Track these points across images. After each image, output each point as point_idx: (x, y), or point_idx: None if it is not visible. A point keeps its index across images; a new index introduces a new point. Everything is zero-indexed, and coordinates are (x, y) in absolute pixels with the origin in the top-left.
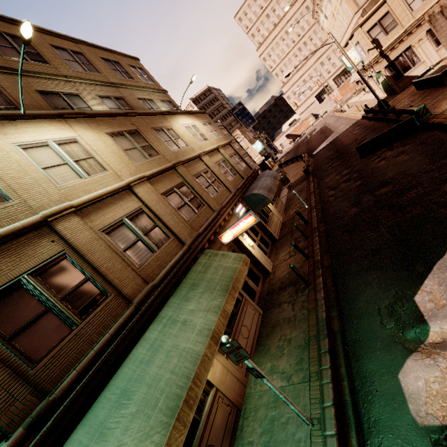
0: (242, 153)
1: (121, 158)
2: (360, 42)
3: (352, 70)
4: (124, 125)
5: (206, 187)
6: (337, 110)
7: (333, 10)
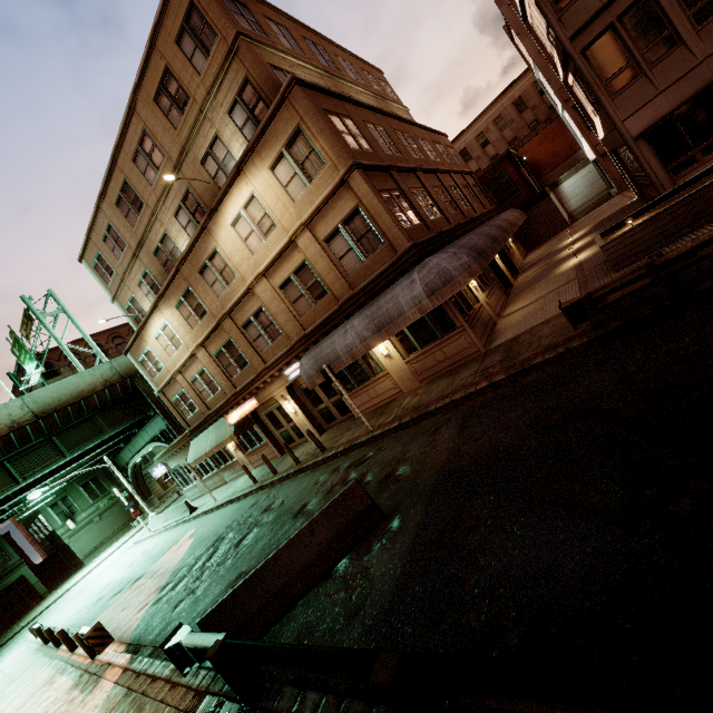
0: None
1: (186, 329)
2: None
3: None
4: (181, 286)
5: (255, 339)
6: None
7: None
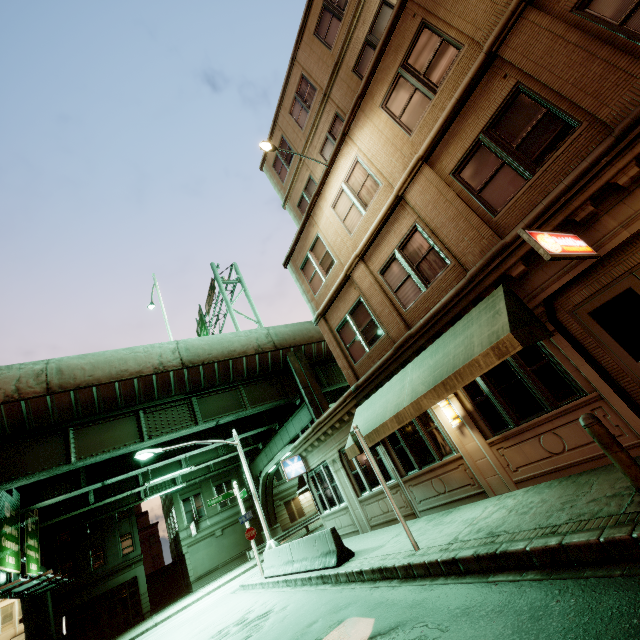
0: None
1: (394, 143)
2: None
3: None
4: (402, 41)
5: (631, 11)
6: None
7: None
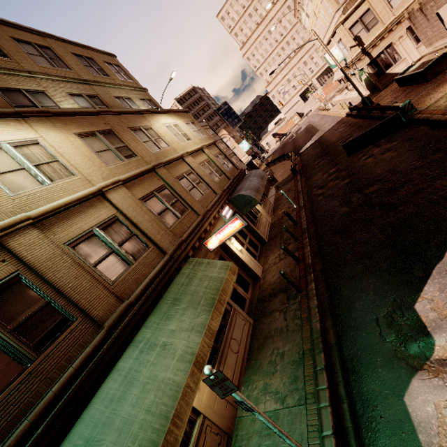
0: (229, 153)
1: (92, 160)
2: (342, 39)
3: (334, 68)
4: (96, 124)
5: (190, 190)
6: (322, 109)
7: (314, 9)
